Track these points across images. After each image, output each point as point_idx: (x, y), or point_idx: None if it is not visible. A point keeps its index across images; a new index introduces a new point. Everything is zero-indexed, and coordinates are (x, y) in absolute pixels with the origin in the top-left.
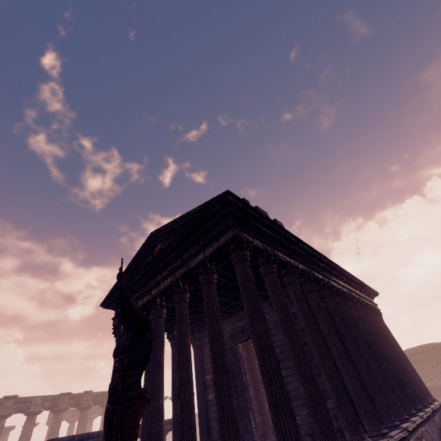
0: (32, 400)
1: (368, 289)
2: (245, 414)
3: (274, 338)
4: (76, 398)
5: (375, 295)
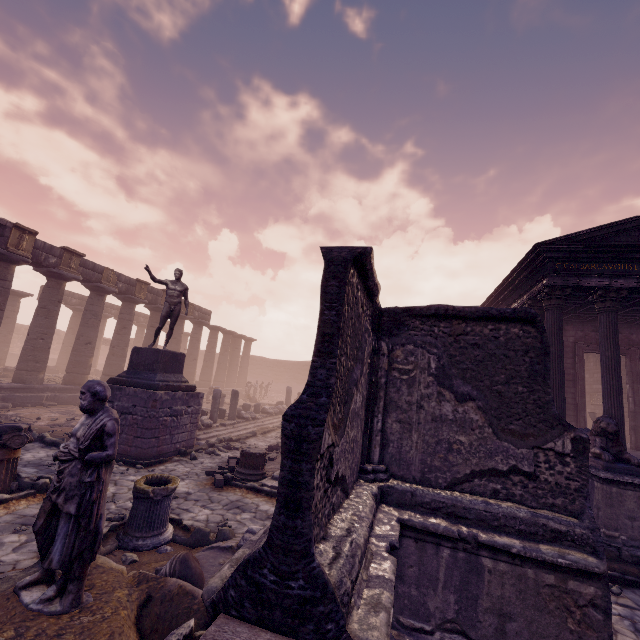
0: (101, 270)
1: None
2: (580, 413)
3: None
4: (153, 294)
5: None
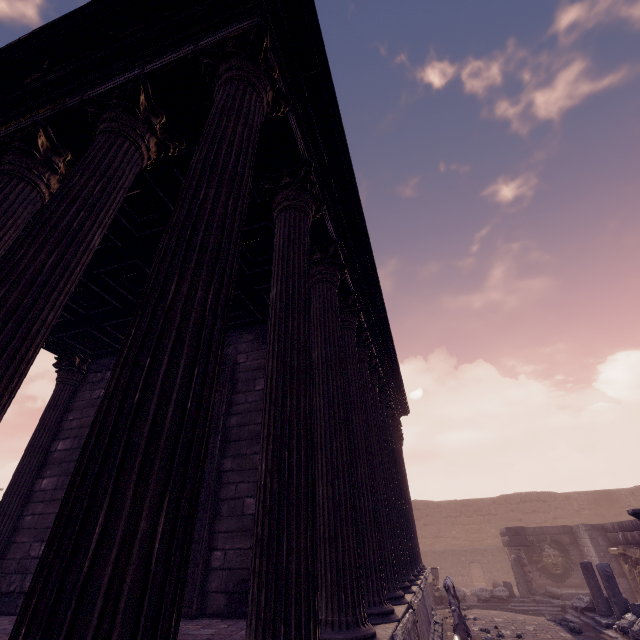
0: None
1: (403, 398)
2: None
3: (237, 398)
4: None
5: (404, 414)
